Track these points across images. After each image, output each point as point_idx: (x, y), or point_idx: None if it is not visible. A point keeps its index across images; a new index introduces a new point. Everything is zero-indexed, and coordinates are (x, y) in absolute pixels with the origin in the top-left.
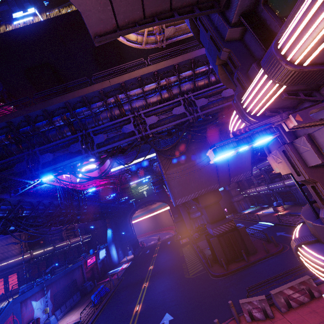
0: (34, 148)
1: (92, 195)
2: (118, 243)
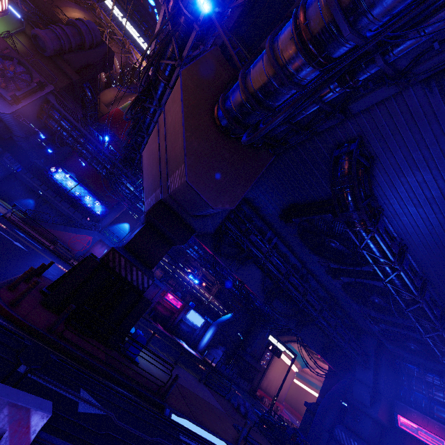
0: None
1: None
2: (228, 342)
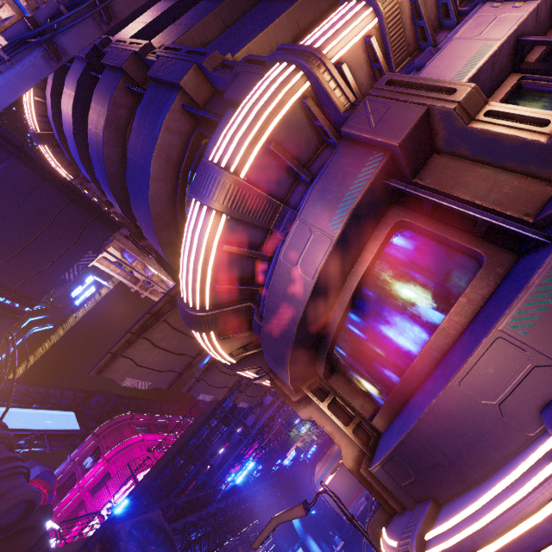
0: (202, 455)
1: (260, 474)
2: (315, 532)
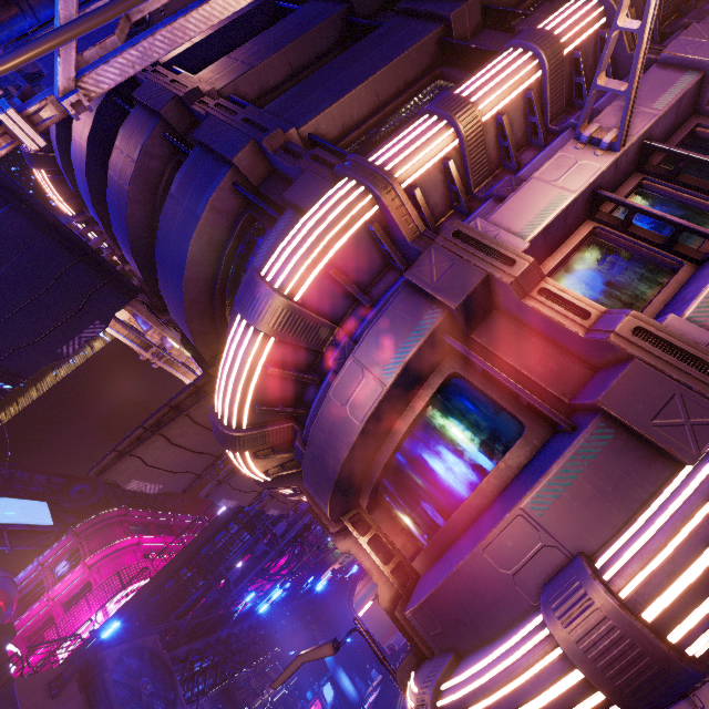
0: (215, 567)
1: (287, 593)
2: (348, 664)
